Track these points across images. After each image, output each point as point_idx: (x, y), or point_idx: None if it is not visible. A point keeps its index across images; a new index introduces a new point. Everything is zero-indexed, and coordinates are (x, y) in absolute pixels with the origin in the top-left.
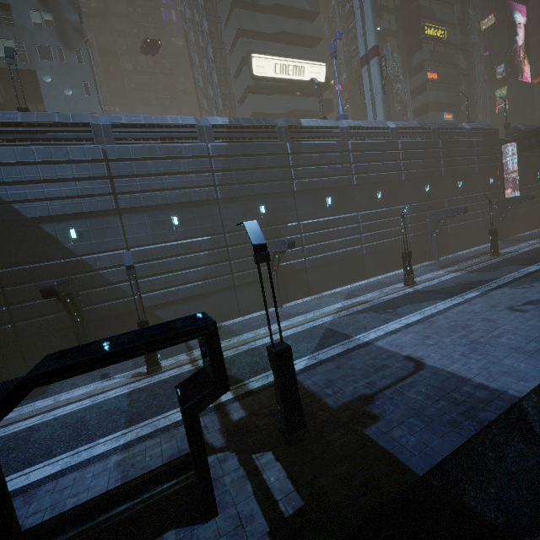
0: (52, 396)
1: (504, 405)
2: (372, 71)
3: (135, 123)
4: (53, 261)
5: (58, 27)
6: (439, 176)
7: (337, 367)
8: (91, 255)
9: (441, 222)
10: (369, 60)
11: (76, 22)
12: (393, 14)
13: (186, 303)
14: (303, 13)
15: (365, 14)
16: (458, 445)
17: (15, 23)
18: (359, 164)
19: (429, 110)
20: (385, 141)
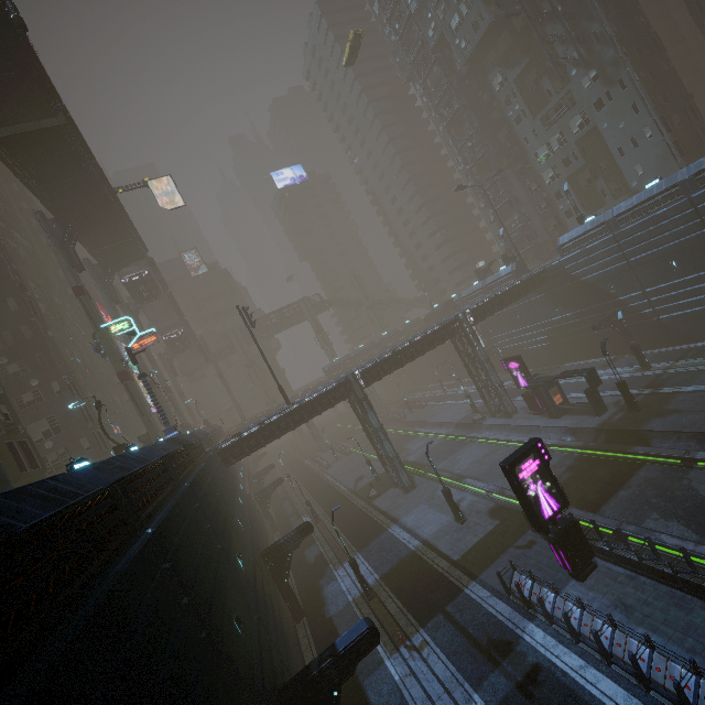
0: (608, 369)
1: (700, 431)
2: None
3: (629, 208)
4: (605, 303)
5: (601, 75)
6: None
7: (701, 396)
8: (624, 295)
9: None
10: None
11: (611, 57)
12: None
13: (697, 321)
14: None
15: None
16: (660, 430)
17: (576, 100)
18: None
19: None
20: None
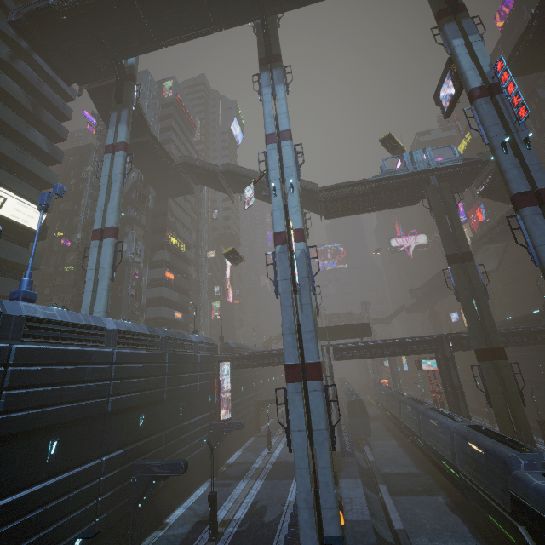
0: None
1: None
2: (104, 249)
3: None
4: None
5: None
6: (160, 400)
7: None
8: None
9: (153, 482)
10: (103, 236)
11: None
12: (145, 212)
13: None
14: (36, 149)
15: (112, 194)
16: None
17: None
18: (24, 391)
19: (162, 304)
20: (92, 349)
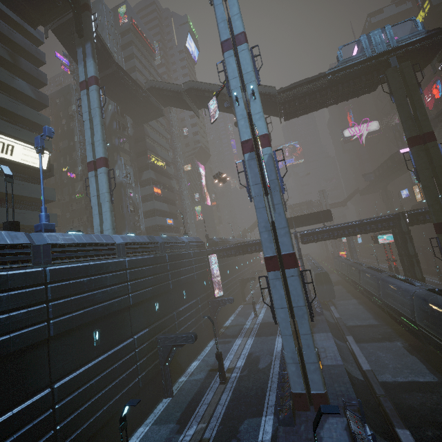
0: None
1: None
2: (100, 178)
3: None
4: None
5: None
6: (168, 290)
7: None
8: None
9: (174, 349)
10: (97, 167)
11: None
12: (127, 139)
13: None
14: (25, 97)
15: (95, 128)
16: None
17: None
18: (64, 300)
19: (156, 214)
20: (108, 261)
